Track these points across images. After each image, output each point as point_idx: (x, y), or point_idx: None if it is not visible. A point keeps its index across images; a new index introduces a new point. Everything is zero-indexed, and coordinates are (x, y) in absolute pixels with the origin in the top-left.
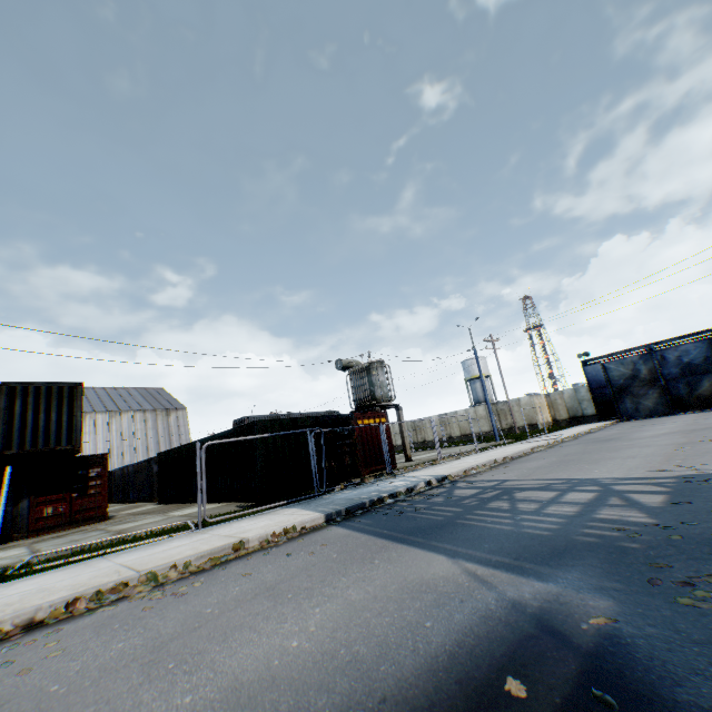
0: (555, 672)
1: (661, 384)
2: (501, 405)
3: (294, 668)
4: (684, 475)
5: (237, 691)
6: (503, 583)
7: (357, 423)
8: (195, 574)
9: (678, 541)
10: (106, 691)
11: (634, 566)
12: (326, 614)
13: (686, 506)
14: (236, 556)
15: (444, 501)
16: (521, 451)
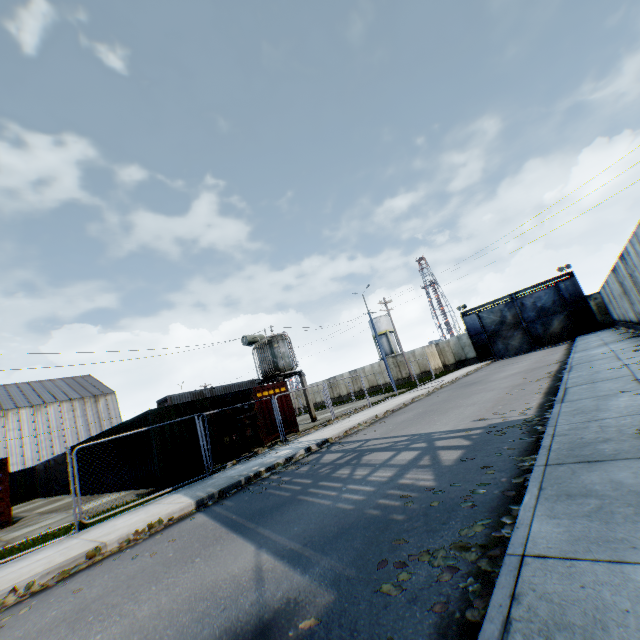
0: None
1: (523, 326)
2: (400, 357)
3: None
4: (492, 424)
5: None
6: (272, 579)
7: (257, 396)
8: (33, 595)
9: (434, 508)
10: None
11: (382, 545)
12: None
13: (468, 463)
14: (88, 565)
15: (307, 470)
16: (402, 402)
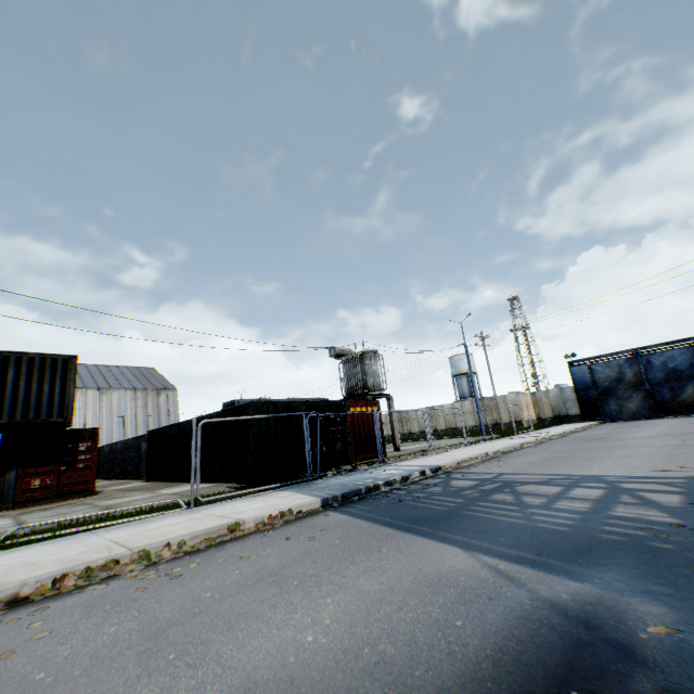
0: (628, 690)
1: (645, 388)
2: (487, 401)
3: (314, 667)
4: (693, 476)
5: (251, 692)
6: (532, 580)
7: (350, 410)
8: (189, 554)
9: None
10: (99, 683)
11: (676, 569)
12: (340, 606)
13: None
14: (231, 538)
15: (443, 491)
16: (511, 446)
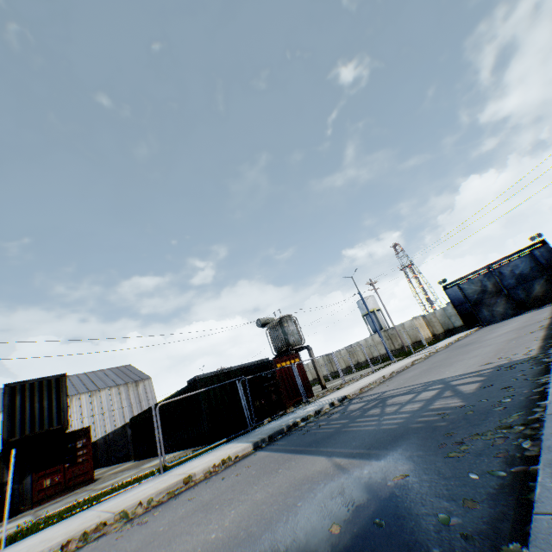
0: (360, 514)
1: (504, 293)
2: (390, 331)
3: (209, 549)
4: (499, 364)
5: None
6: (353, 467)
7: (277, 366)
8: (155, 506)
9: (469, 415)
10: None
11: (436, 438)
12: (237, 512)
13: (488, 388)
14: (186, 488)
15: (339, 416)
16: (403, 365)
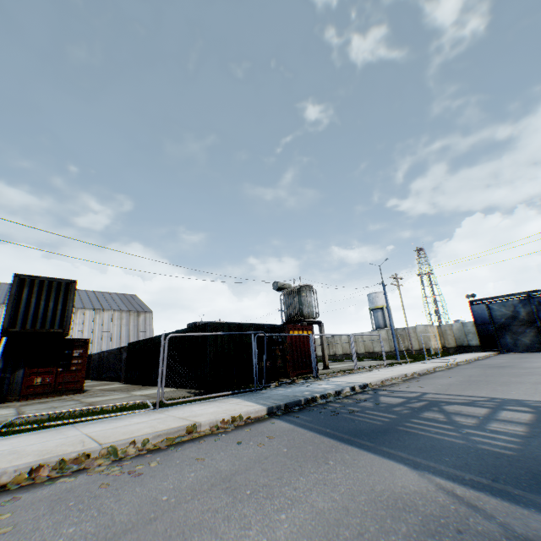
0: None
1: (537, 325)
2: (400, 331)
3: None
4: None
5: None
6: (500, 512)
7: (289, 333)
8: (151, 452)
9: None
10: None
11: None
12: (295, 524)
13: None
14: (189, 438)
15: (374, 406)
16: (425, 369)
